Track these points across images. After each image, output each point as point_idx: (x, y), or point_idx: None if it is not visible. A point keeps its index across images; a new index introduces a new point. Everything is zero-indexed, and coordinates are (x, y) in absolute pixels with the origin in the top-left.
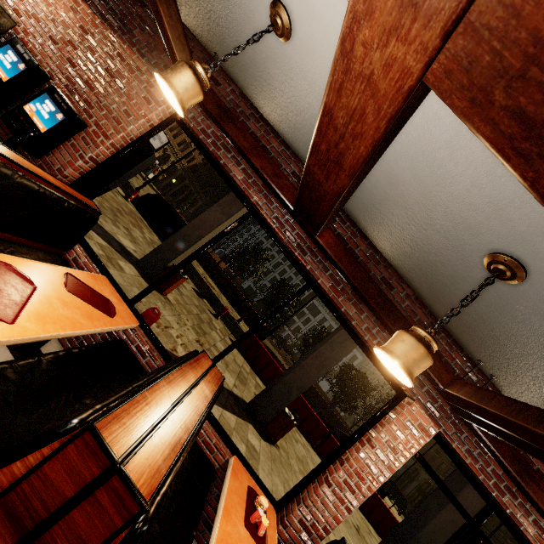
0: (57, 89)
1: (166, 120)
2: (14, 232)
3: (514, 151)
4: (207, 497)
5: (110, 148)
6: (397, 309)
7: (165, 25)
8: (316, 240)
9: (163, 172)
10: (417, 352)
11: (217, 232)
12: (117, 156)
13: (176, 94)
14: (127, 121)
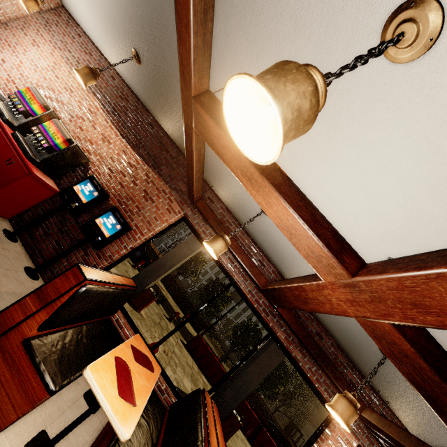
0: (117, 209)
1: (178, 220)
2: (98, 317)
3: (391, 357)
4: None
5: (143, 240)
6: (327, 357)
7: (194, 188)
8: (276, 308)
9: None
10: (351, 411)
11: (182, 262)
12: (146, 244)
13: (216, 254)
14: (156, 224)
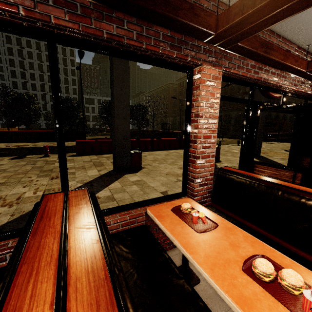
0: None
1: None
2: None
3: None
4: (155, 236)
5: None
6: None
7: None
8: None
9: None
10: None
11: None
12: None
13: None
14: None
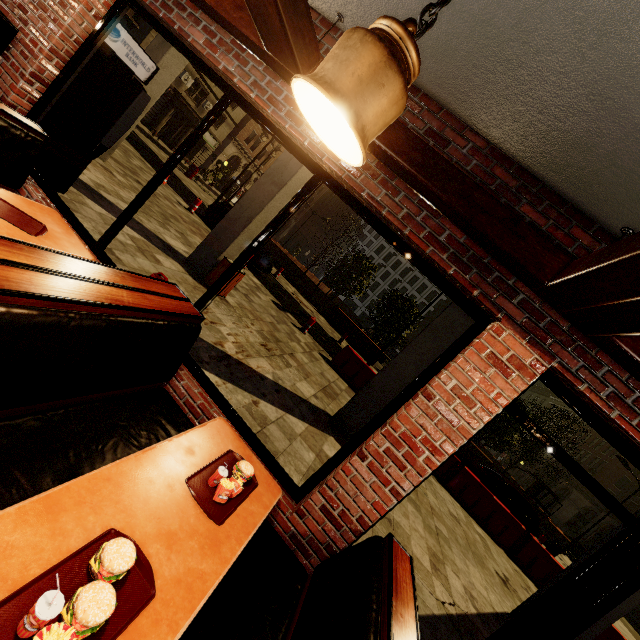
0: None
1: (114, 5)
2: None
3: None
4: None
5: (54, 58)
6: (447, 163)
7: None
8: None
9: (234, 181)
10: (352, 46)
11: (271, 211)
12: (67, 70)
13: None
14: (64, 13)
